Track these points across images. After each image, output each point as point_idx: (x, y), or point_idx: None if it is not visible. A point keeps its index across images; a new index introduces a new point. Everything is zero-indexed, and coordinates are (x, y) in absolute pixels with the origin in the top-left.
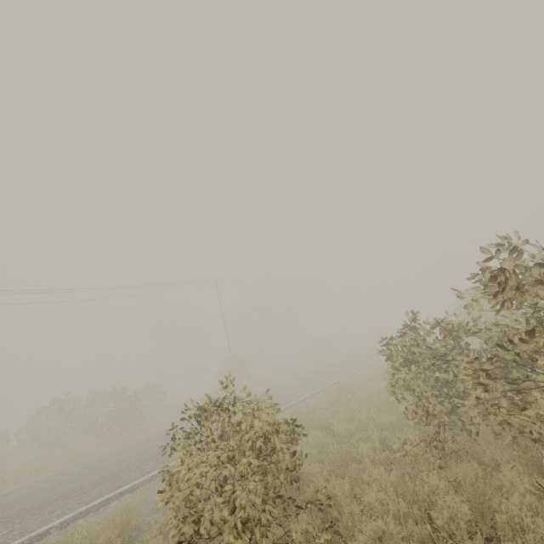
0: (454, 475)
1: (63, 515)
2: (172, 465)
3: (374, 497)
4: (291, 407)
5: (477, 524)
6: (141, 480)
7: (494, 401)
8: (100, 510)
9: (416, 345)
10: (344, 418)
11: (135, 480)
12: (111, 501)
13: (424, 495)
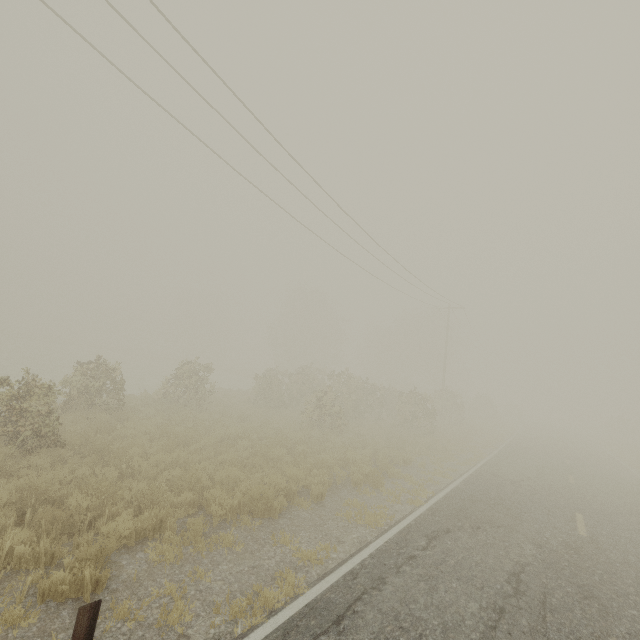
0: None
1: None
2: None
3: None
4: None
5: None
6: None
7: None
8: None
9: None
10: None
11: None
12: None
13: None
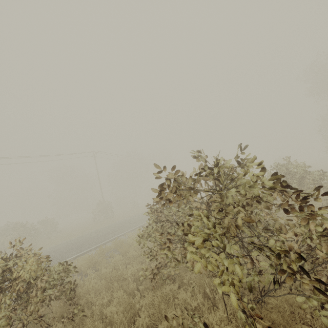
0: (163, 292)
1: None
2: None
3: (109, 310)
4: (123, 235)
5: (157, 326)
6: None
7: (174, 256)
8: None
9: (160, 211)
10: (138, 246)
11: None
12: None
13: (140, 307)
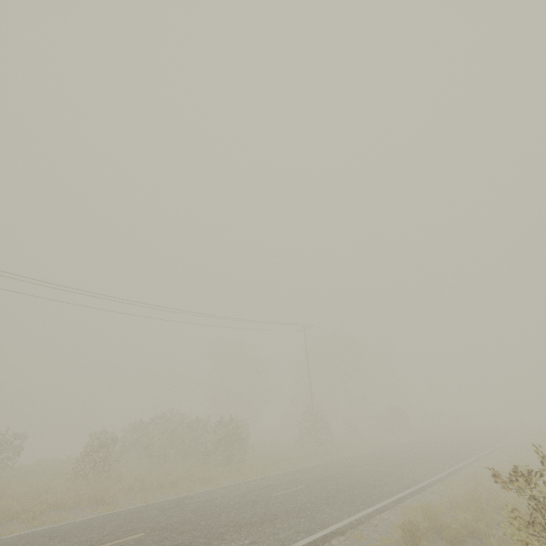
0: None
1: (294, 540)
2: (360, 516)
3: None
4: (434, 484)
5: None
6: (342, 525)
7: None
8: (327, 545)
9: None
10: None
11: (335, 523)
12: (330, 539)
13: None
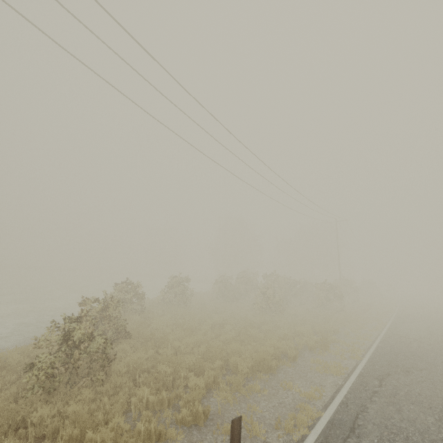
0: None
1: None
2: None
3: None
4: None
5: None
6: None
7: None
8: None
9: None
10: None
11: None
12: None
13: None
